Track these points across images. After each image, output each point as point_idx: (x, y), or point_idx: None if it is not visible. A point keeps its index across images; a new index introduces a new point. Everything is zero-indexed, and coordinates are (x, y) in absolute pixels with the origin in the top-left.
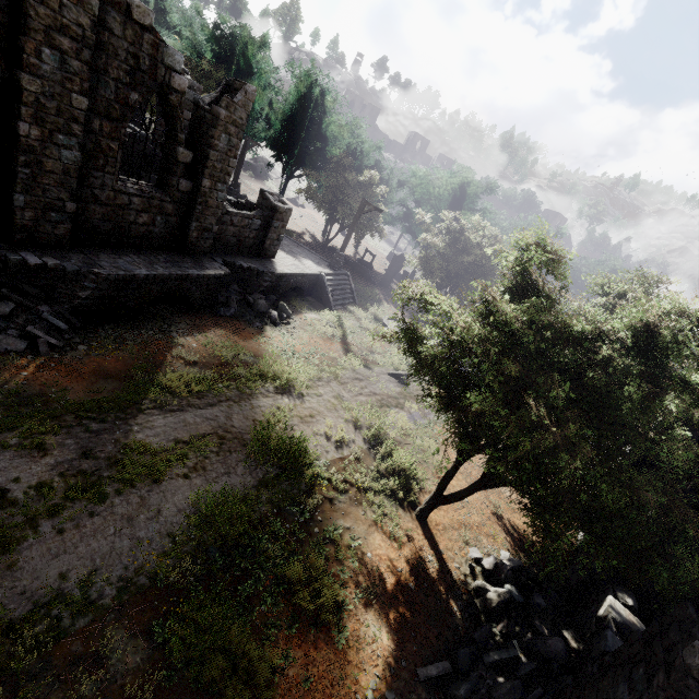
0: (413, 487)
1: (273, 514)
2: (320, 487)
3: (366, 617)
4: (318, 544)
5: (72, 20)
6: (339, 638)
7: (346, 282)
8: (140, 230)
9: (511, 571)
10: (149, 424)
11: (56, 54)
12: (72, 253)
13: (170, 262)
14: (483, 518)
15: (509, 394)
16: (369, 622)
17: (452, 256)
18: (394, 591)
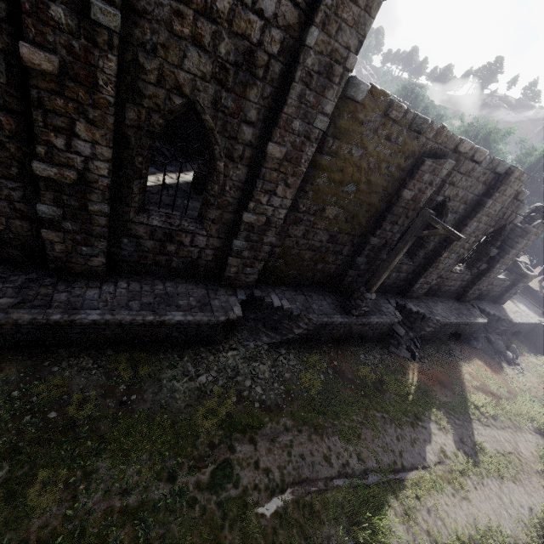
0: None
1: None
2: None
3: None
4: None
5: (493, 209)
6: None
7: None
8: (445, 288)
9: None
10: (479, 431)
11: (477, 223)
12: (420, 302)
13: (456, 309)
14: None
15: None
16: None
17: None
18: None
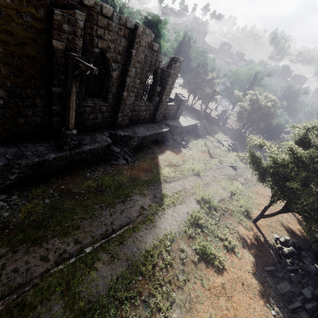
0: (249, 211)
1: (208, 217)
2: (219, 209)
3: (244, 251)
4: (224, 227)
5: (140, 57)
6: (238, 255)
7: (205, 125)
8: (143, 117)
9: (292, 243)
10: (165, 187)
11: (135, 69)
12: (128, 129)
13: (152, 127)
14: (276, 224)
15: (303, 183)
16: (245, 252)
17: (252, 110)
18: (251, 244)
